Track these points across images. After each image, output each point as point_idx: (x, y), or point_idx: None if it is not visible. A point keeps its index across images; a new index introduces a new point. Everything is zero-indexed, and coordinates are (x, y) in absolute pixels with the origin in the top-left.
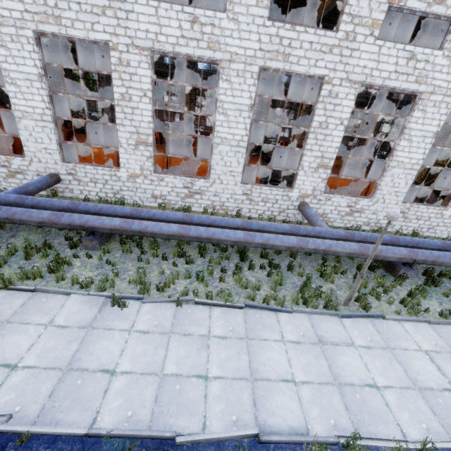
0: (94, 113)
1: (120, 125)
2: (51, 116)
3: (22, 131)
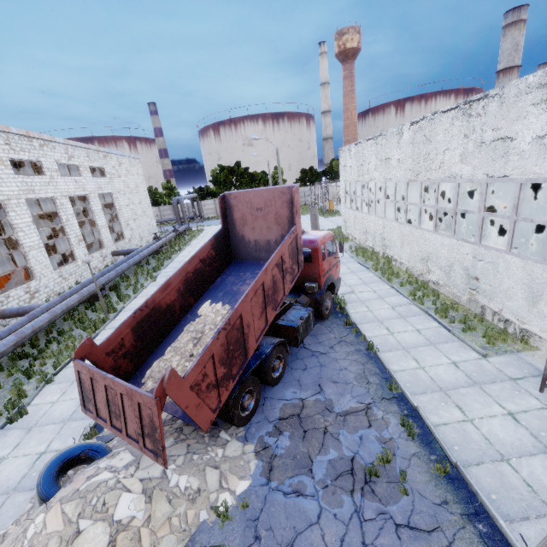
0: None
1: None
2: None
3: None
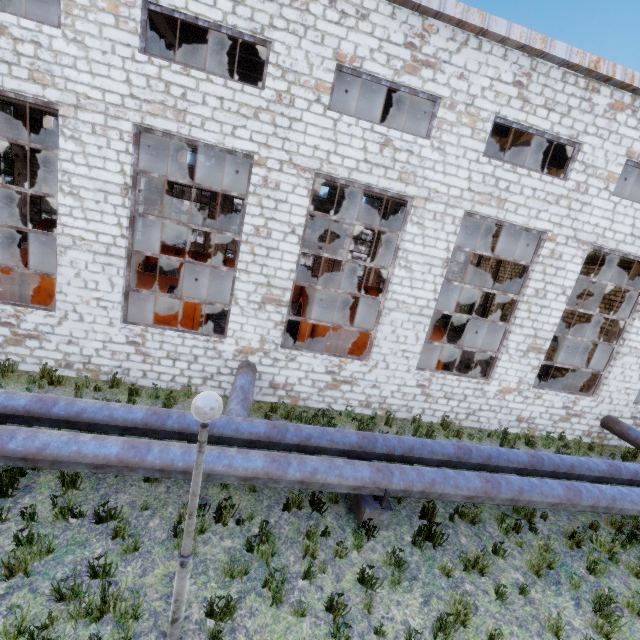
0: (47, 214)
1: None
2: None
3: None
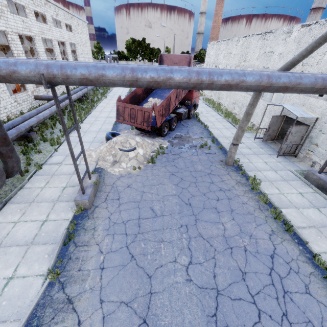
0: None
1: None
2: None
3: None
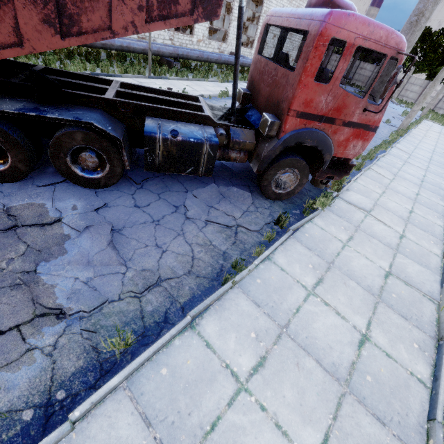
0: None
1: None
2: None
3: None
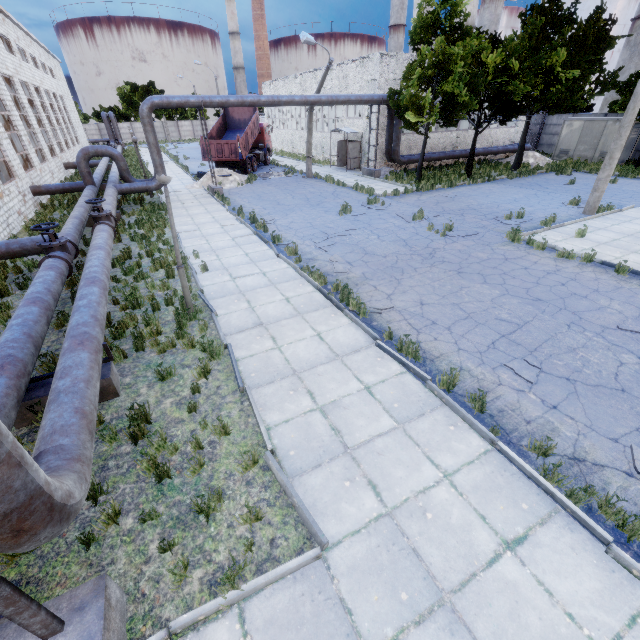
0: None
1: (20, 131)
2: (6, 133)
3: (7, 152)
